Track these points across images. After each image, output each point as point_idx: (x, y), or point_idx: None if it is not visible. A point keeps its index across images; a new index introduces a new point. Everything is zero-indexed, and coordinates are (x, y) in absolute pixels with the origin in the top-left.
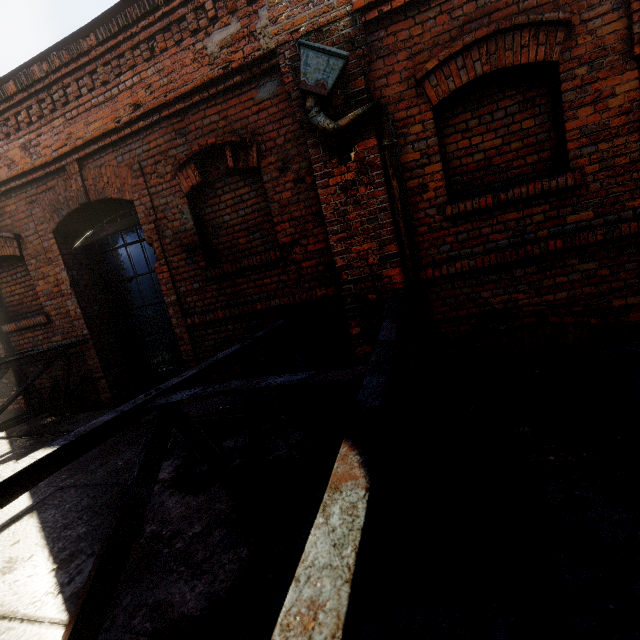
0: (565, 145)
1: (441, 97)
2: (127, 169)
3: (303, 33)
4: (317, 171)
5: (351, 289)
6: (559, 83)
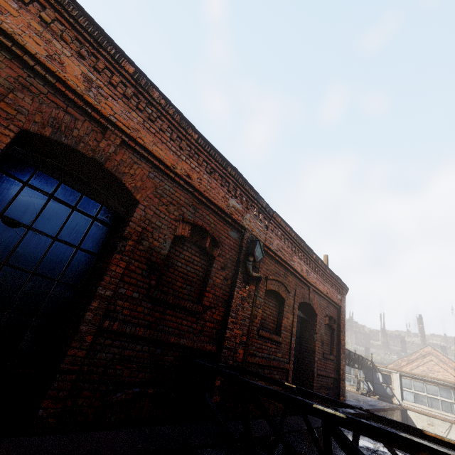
0: (281, 327)
1: (269, 288)
2: (153, 185)
3: (254, 234)
4: (238, 283)
5: (226, 353)
6: (284, 307)
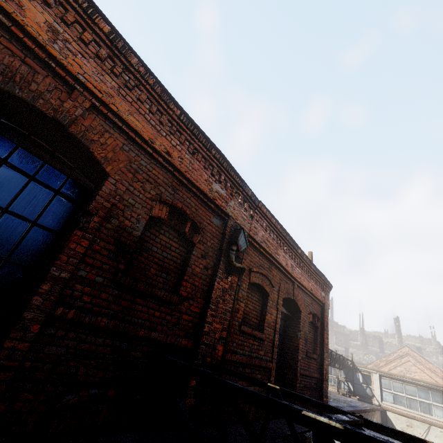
0: (264, 323)
1: (252, 281)
2: (127, 159)
3: (238, 222)
4: (219, 273)
5: (203, 349)
6: (267, 302)
